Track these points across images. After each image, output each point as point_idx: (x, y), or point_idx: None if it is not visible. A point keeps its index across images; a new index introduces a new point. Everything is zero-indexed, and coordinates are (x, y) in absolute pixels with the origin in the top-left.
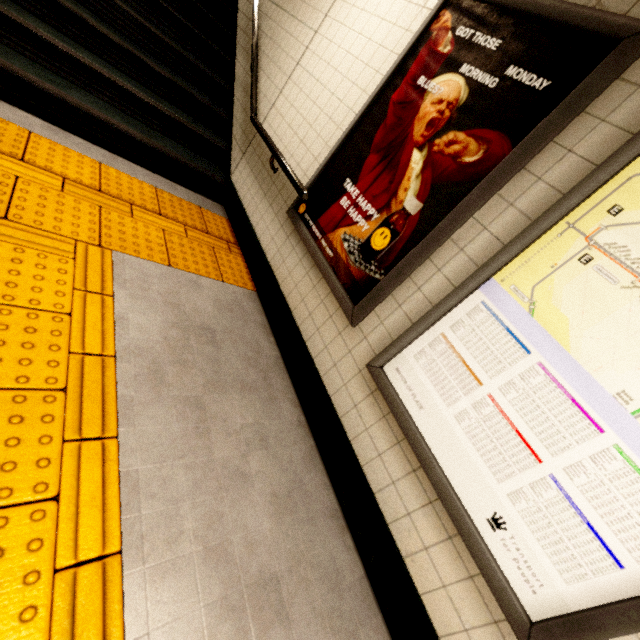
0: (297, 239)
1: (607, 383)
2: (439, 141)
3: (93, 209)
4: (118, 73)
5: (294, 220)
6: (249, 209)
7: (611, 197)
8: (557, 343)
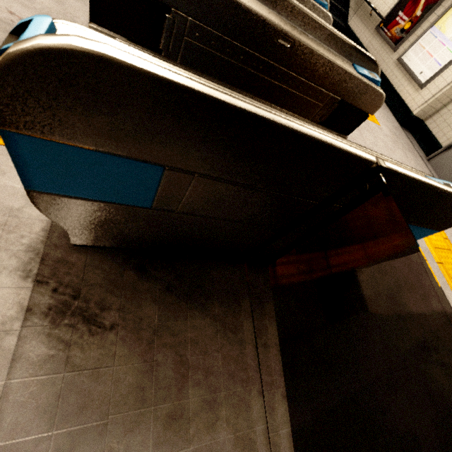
0: (377, 36)
1: (448, 37)
2: None
3: None
4: None
5: (378, 30)
6: (357, 33)
7: None
8: (442, 34)
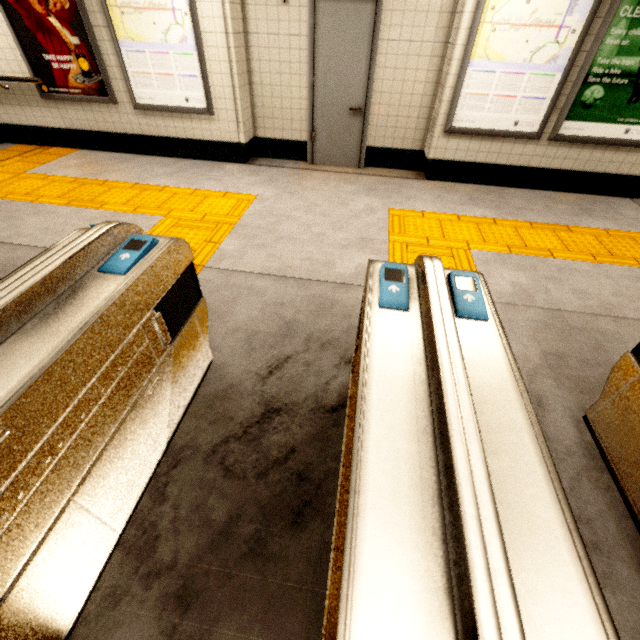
0: (62, 104)
1: (158, 41)
2: (51, 7)
3: None
4: None
5: (50, 97)
6: (23, 122)
7: None
8: (144, 43)
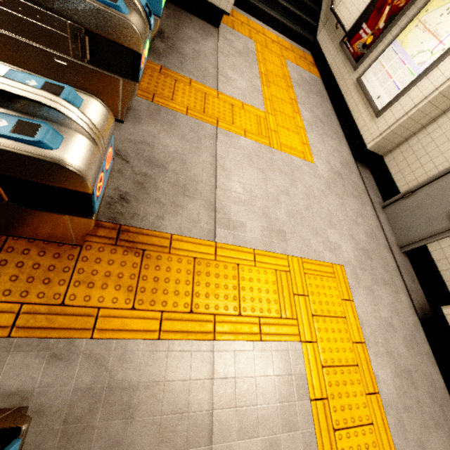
0: (341, 52)
1: (410, 54)
2: (395, 1)
3: (279, 48)
4: (283, 1)
5: (341, 44)
6: (323, 48)
7: (427, 7)
8: (404, 50)
